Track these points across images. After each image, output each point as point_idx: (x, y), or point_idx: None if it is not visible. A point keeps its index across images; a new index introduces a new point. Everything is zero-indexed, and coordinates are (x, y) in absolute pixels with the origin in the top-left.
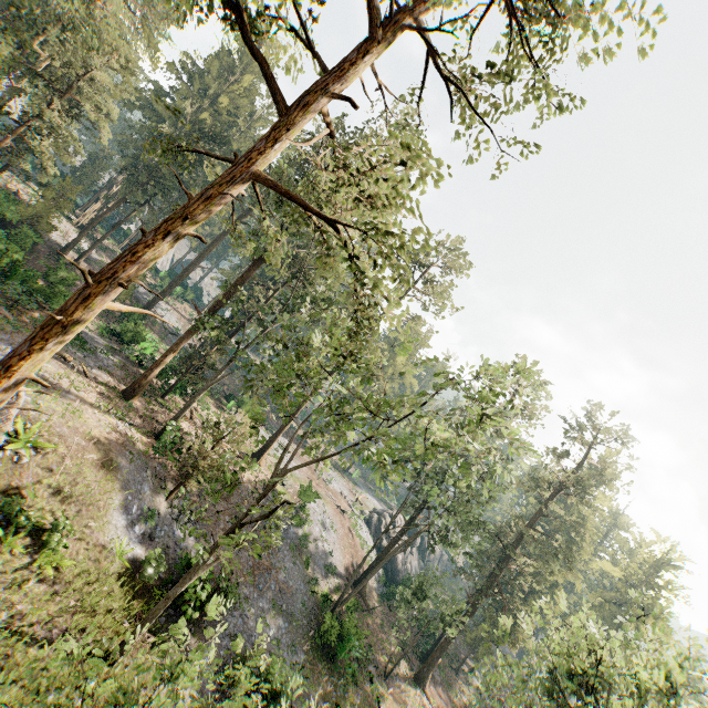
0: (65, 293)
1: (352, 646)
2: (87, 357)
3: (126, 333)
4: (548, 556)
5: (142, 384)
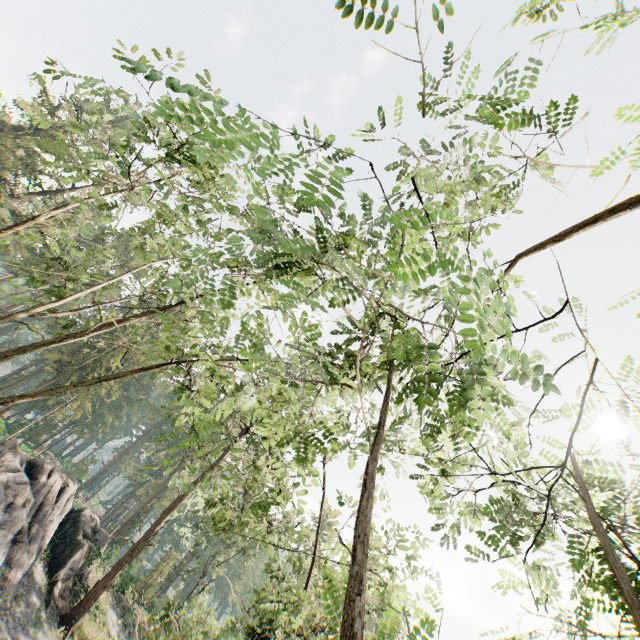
0: None
1: None
2: None
3: None
4: None
5: None
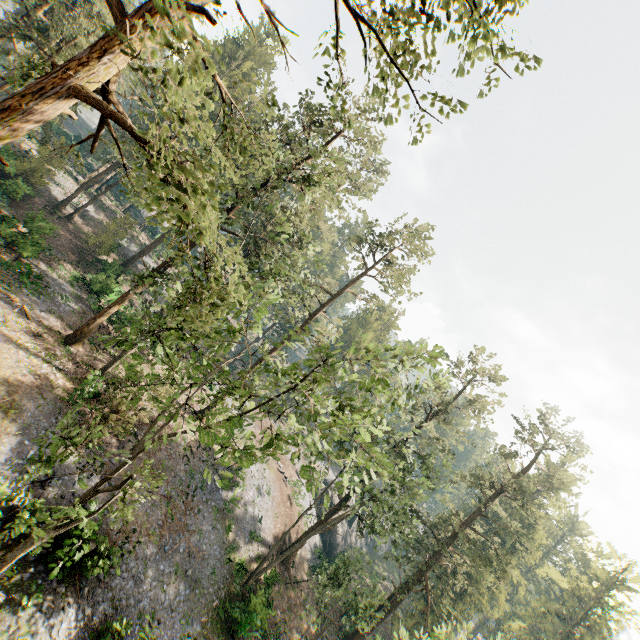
0: (39, 241)
1: (253, 624)
2: (42, 301)
3: (96, 284)
4: (480, 561)
5: (84, 331)
